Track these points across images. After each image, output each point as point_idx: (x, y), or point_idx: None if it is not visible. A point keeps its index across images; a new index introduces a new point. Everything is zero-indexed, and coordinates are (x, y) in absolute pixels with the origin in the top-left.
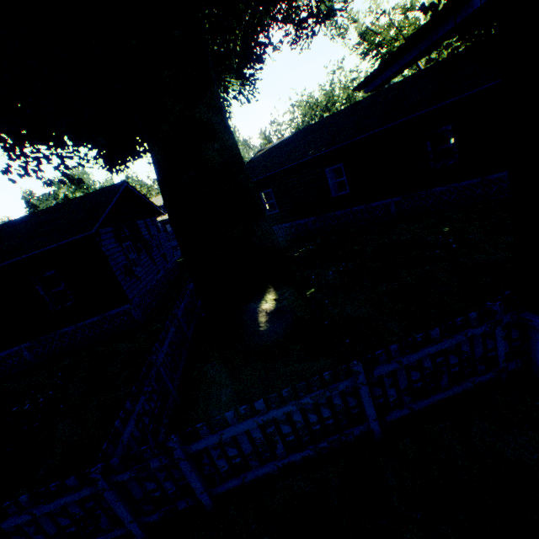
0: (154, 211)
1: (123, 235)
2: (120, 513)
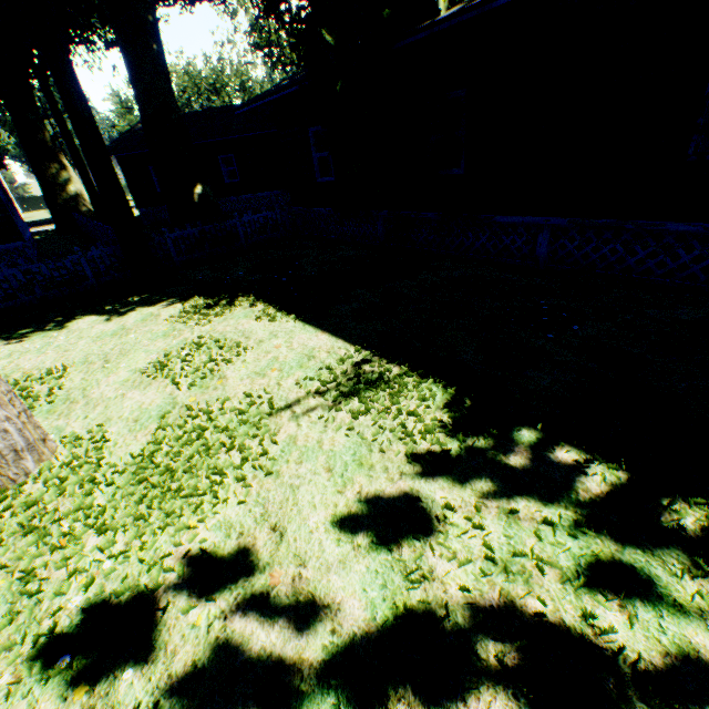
0: None
1: None
2: None
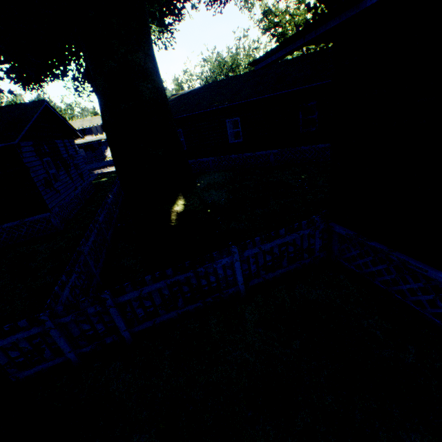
0: (72, 134)
1: (43, 151)
2: (61, 345)
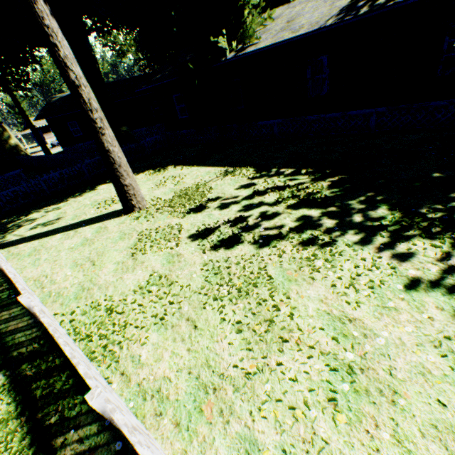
0: None
1: None
2: None
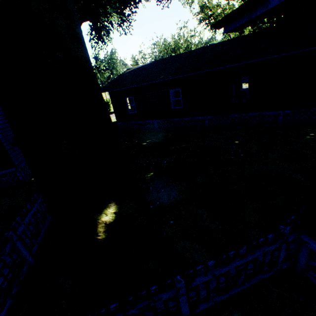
0: None
1: None
2: None
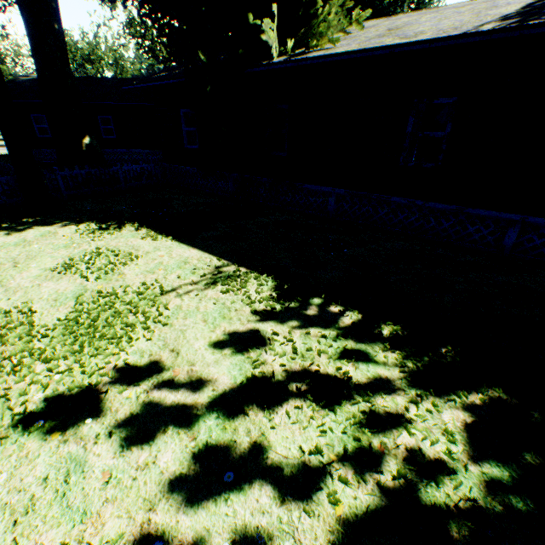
0: None
1: None
2: None
